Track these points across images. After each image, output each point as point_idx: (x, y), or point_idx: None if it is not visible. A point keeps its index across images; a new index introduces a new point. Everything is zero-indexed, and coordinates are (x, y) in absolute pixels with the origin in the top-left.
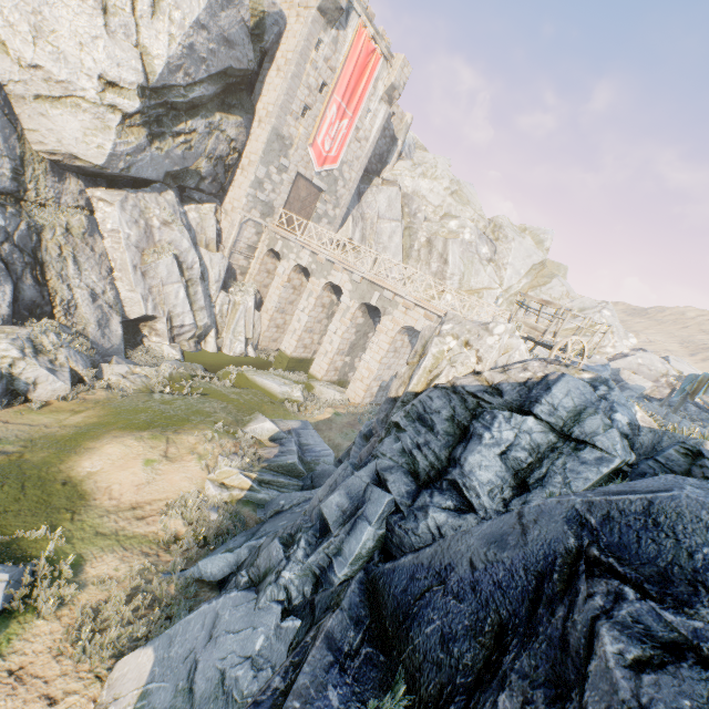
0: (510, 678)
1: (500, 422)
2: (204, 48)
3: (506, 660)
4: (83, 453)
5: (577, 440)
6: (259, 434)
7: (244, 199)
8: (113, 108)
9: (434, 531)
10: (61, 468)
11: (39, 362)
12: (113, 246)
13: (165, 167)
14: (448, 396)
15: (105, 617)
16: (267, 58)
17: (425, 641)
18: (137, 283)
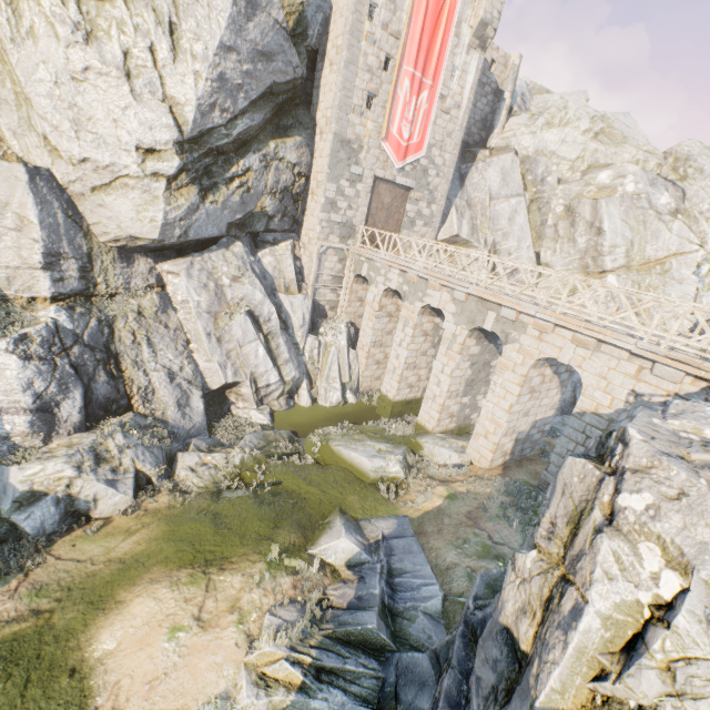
0: None
1: None
2: (236, 73)
3: None
4: (111, 611)
5: None
6: (332, 557)
7: (317, 227)
8: (156, 175)
9: None
10: (81, 639)
11: (97, 476)
12: (186, 317)
13: (225, 219)
14: None
15: None
16: (319, 57)
17: None
18: (213, 351)
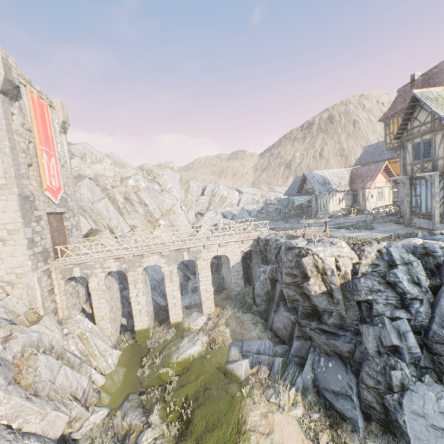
0: None
1: (398, 274)
2: None
3: None
4: None
5: (408, 263)
6: (247, 372)
7: (29, 262)
8: None
9: (426, 313)
10: None
11: None
12: None
13: None
14: (367, 278)
15: None
16: None
17: None
18: (41, 406)
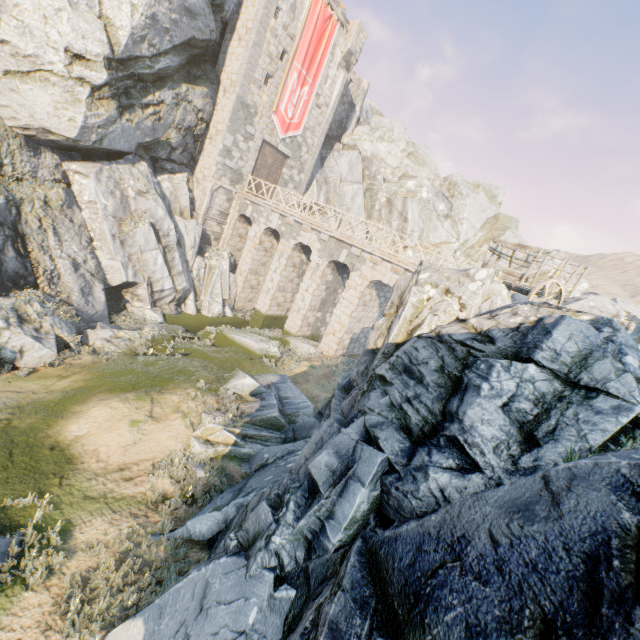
0: None
1: (498, 371)
2: (166, 18)
3: None
4: (70, 417)
5: (587, 387)
6: (240, 390)
7: (214, 168)
8: (81, 80)
9: (437, 493)
10: (49, 433)
11: (24, 331)
12: (91, 217)
13: (136, 139)
14: (434, 345)
15: (95, 586)
16: (228, 28)
17: (447, 633)
18: (117, 251)
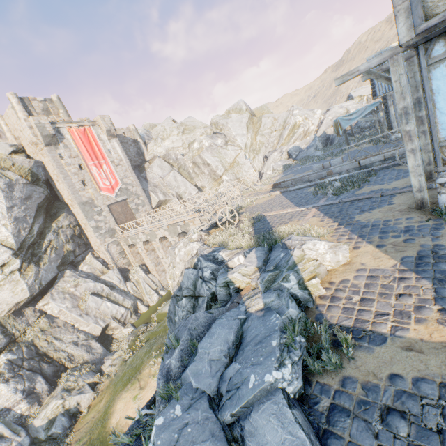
0: None
1: (177, 309)
2: (21, 212)
3: None
4: (111, 416)
5: (198, 296)
6: None
7: (98, 240)
8: (12, 272)
9: None
10: (106, 430)
11: (73, 395)
12: (65, 317)
13: (54, 266)
14: (173, 301)
15: None
16: (50, 180)
17: None
18: (87, 320)
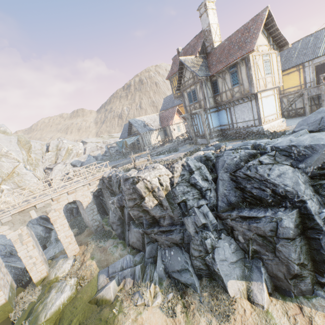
0: (245, 186)
1: (196, 177)
2: None
3: (242, 186)
4: None
5: (199, 168)
6: (116, 291)
7: None
8: None
9: (214, 197)
10: None
11: None
12: None
13: None
14: (180, 185)
15: (221, 311)
16: None
17: (234, 200)
18: None
